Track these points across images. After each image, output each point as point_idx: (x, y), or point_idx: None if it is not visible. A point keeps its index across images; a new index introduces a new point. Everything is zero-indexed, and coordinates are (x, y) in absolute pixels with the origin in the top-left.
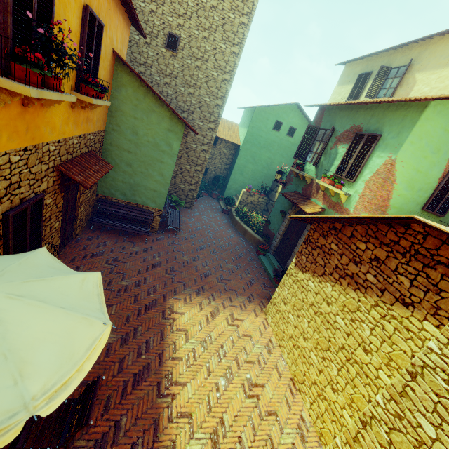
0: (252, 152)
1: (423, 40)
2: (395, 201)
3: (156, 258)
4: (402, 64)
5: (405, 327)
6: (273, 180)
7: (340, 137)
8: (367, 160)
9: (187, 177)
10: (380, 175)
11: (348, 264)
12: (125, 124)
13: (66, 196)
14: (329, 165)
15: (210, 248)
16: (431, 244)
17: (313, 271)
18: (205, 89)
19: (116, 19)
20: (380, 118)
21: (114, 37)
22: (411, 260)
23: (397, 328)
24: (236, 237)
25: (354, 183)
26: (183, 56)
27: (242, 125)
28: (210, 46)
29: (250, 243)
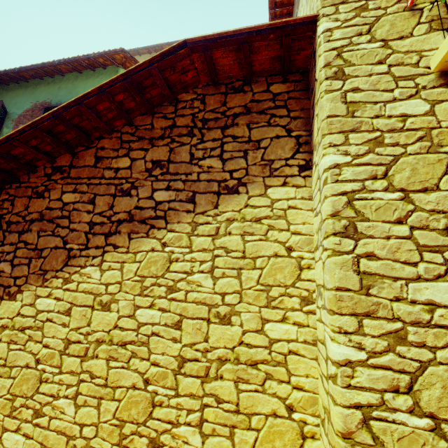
0: None
1: None
2: None
3: None
4: None
5: (253, 219)
6: None
7: (21, 119)
8: None
9: None
10: None
11: (113, 205)
12: None
13: None
14: None
15: None
16: (214, 103)
17: (40, 274)
18: None
19: None
20: (71, 89)
21: None
22: (204, 134)
23: (245, 231)
24: None
25: None
26: None
27: None
28: None
29: None
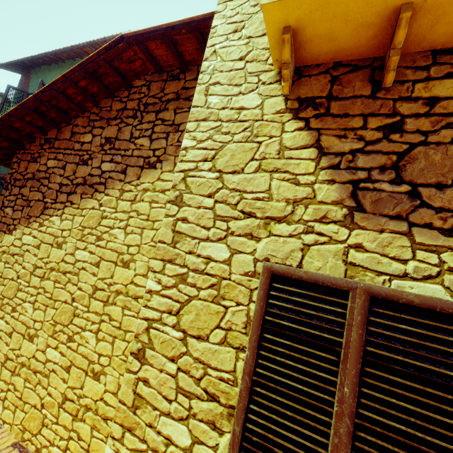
0: None
1: None
2: None
3: None
4: None
5: (160, 190)
6: None
7: None
8: None
9: None
10: None
11: (76, 171)
12: None
13: None
14: None
15: None
16: (156, 89)
17: (27, 218)
18: None
19: None
20: None
21: None
22: (144, 116)
23: (152, 200)
24: None
25: None
26: None
27: None
28: None
29: None
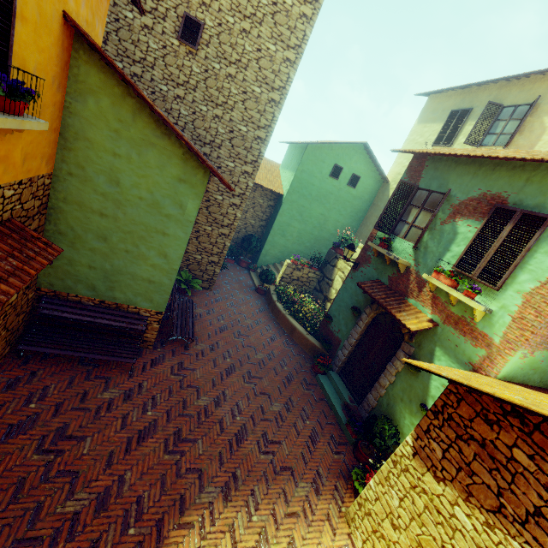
0: (299, 206)
1: None
2: None
3: (148, 412)
4: (520, 101)
5: None
6: (330, 248)
7: (461, 208)
8: (524, 256)
9: (206, 244)
10: None
11: None
12: (94, 164)
13: None
14: (441, 249)
15: (242, 369)
16: None
17: (465, 490)
18: (241, 112)
19: None
20: (547, 188)
21: None
22: None
23: None
24: (279, 339)
25: (498, 291)
26: (207, 56)
27: (286, 166)
28: (252, 45)
29: (301, 348)
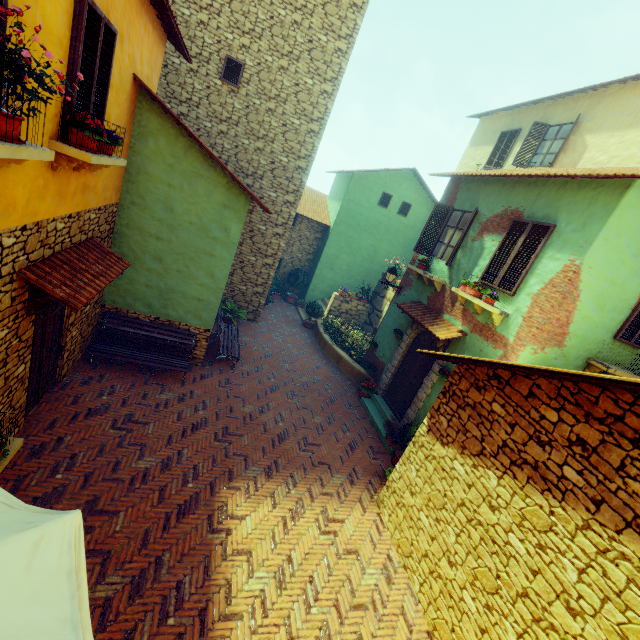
0: (347, 237)
1: (595, 89)
2: (577, 327)
3: (200, 412)
4: (565, 120)
5: None
6: (380, 279)
7: (487, 225)
8: (533, 262)
9: (251, 275)
10: (557, 287)
11: (526, 444)
12: (152, 194)
13: (41, 316)
14: (471, 265)
15: (286, 388)
16: None
17: (461, 446)
18: (282, 143)
19: (141, 27)
20: (552, 200)
21: (136, 55)
22: None
23: (633, 579)
24: (325, 367)
25: (514, 296)
26: (248, 93)
27: (333, 196)
28: (290, 81)
29: (347, 376)
